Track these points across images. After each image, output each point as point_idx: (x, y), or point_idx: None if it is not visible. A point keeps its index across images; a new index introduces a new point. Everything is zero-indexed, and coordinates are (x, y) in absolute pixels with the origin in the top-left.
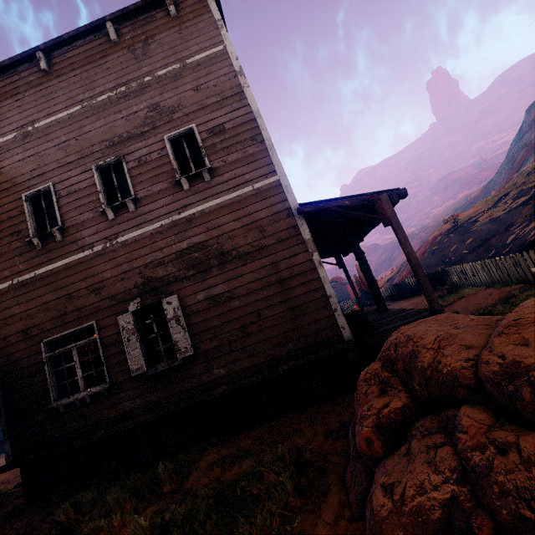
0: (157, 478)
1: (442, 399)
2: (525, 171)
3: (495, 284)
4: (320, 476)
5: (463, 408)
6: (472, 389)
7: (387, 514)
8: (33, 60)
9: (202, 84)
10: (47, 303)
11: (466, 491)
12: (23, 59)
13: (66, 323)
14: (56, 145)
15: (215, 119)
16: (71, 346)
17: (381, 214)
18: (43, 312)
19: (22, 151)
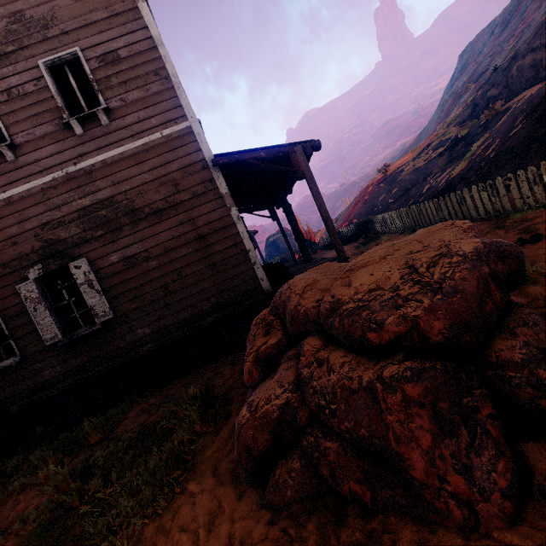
0: (85, 433)
1: (300, 333)
2: (446, 122)
3: (405, 231)
4: (227, 405)
5: (308, 338)
6: (316, 323)
7: (245, 421)
8: None
9: None
10: None
11: (296, 396)
12: None
13: None
14: None
15: (105, 43)
16: None
17: (296, 167)
18: None
19: None
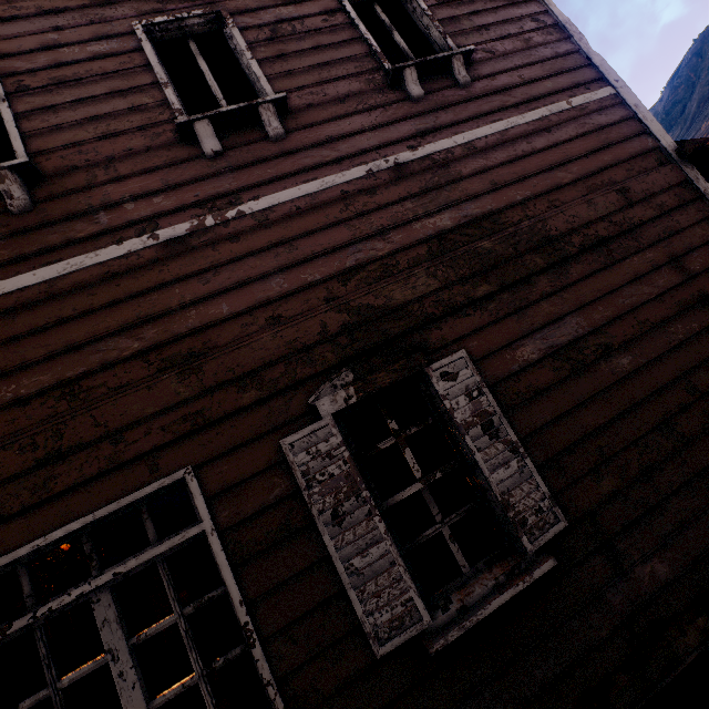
0: None
1: None
2: None
3: None
4: None
5: None
6: None
7: None
8: None
9: None
10: None
11: None
12: None
13: (57, 496)
14: None
15: None
16: (90, 587)
17: None
18: None
19: None
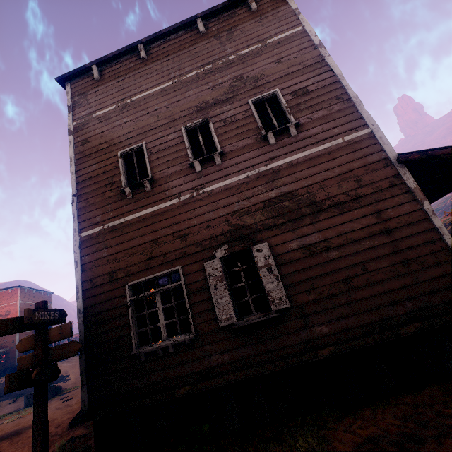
0: None
1: None
2: None
3: None
4: None
5: None
6: None
7: None
8: (133, 52)
9: (283, 57)
10: (133, 247)
11: None
12: (127, 51)
13: (151, 268)
14: (149, 112)
15: (297, 84)
16: (155, 290)
17: None
18: (129, 256)
19: (120, 119)
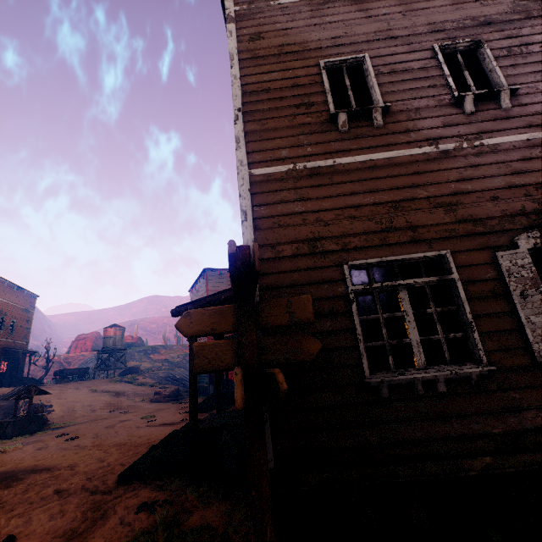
0: None
1: None
2: None
3: None
4: None
5: None
6: None
7: None
8: None
9: None
10: (353, 207)
11: None
12: None
13: (388, 245)
14: (372, 15)
15: None
16: (404, 282)
17: None
18: (344, 219)
19: (319, 15)
